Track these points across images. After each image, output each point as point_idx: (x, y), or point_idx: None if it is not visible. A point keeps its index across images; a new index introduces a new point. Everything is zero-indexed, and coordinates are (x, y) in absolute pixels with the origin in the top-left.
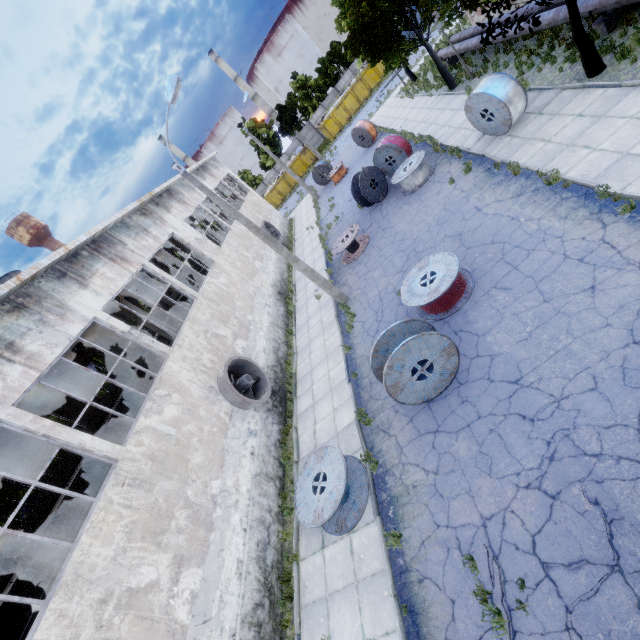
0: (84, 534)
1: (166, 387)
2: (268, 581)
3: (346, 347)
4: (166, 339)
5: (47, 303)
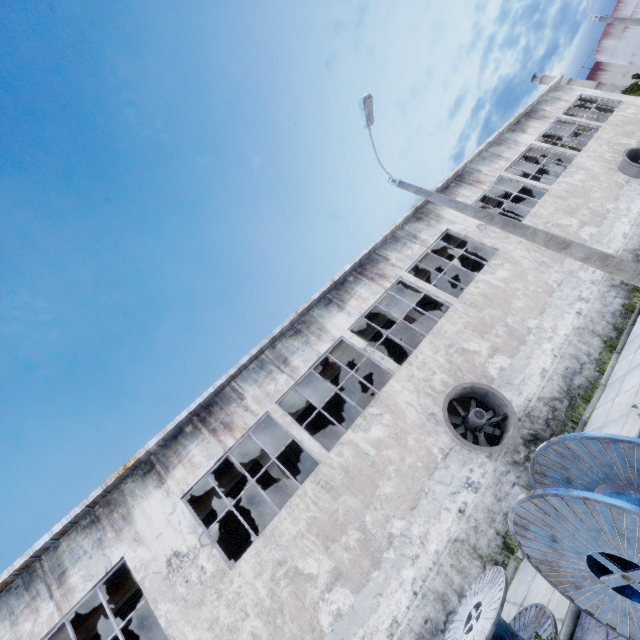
0: (284, 508)
1: (380, 406)
2: None
3: None
4: None
5: (313, 327)
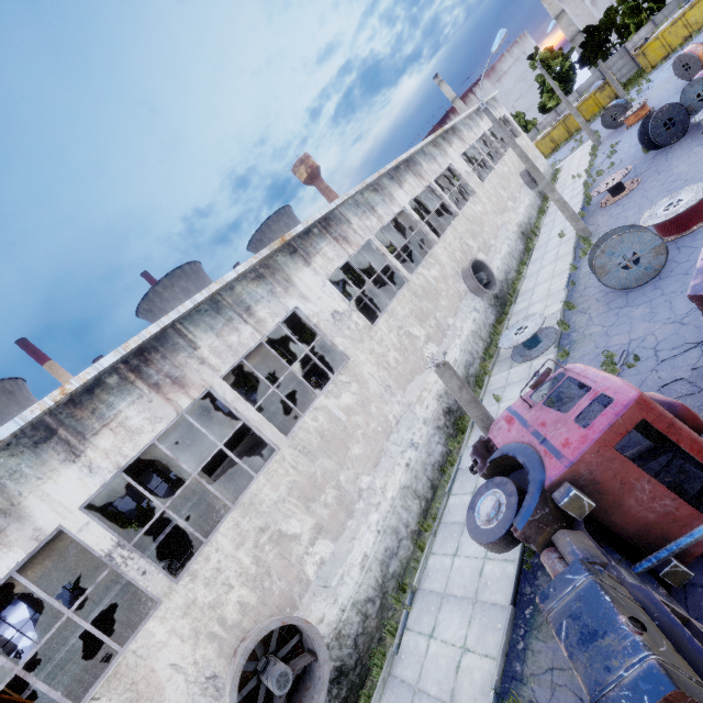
0: (395, 300)
1: (433, 259)
2: (468, 379)
3: (573, 267)
4: None
5: (385, 192)
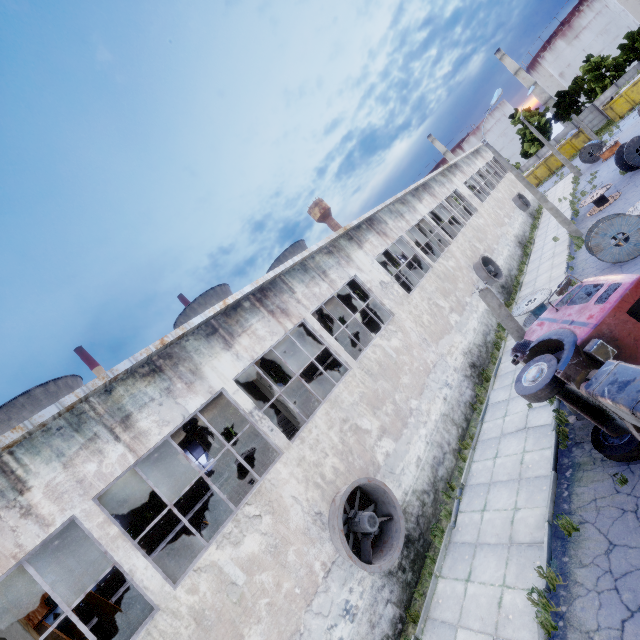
0: (424, 279)
1: (450, 254)
2: (486, 344)
3: (570, 257)
4: (406, 285)
5: (410, 205)
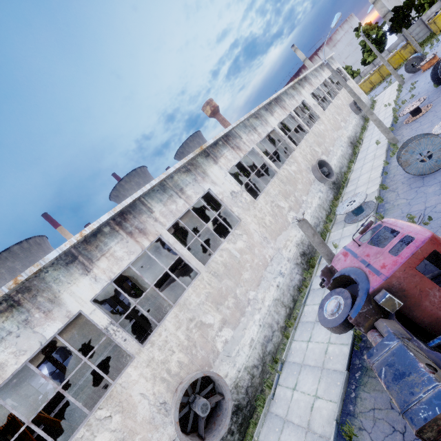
0: (269, 185)
1: (293, 160)
2: None
3: (386, 162)
4: (270, 170)
5: (263, 118)
